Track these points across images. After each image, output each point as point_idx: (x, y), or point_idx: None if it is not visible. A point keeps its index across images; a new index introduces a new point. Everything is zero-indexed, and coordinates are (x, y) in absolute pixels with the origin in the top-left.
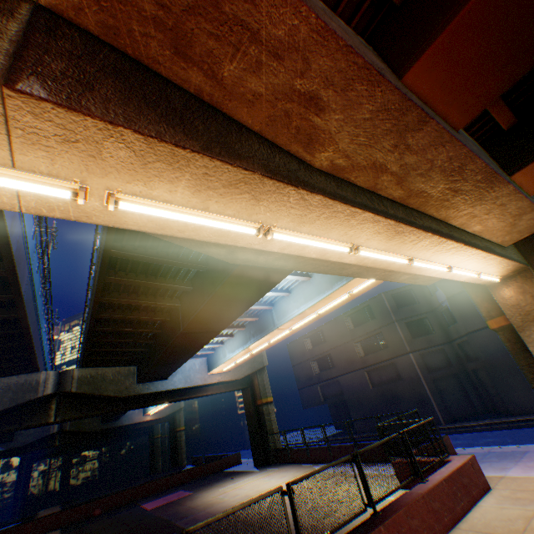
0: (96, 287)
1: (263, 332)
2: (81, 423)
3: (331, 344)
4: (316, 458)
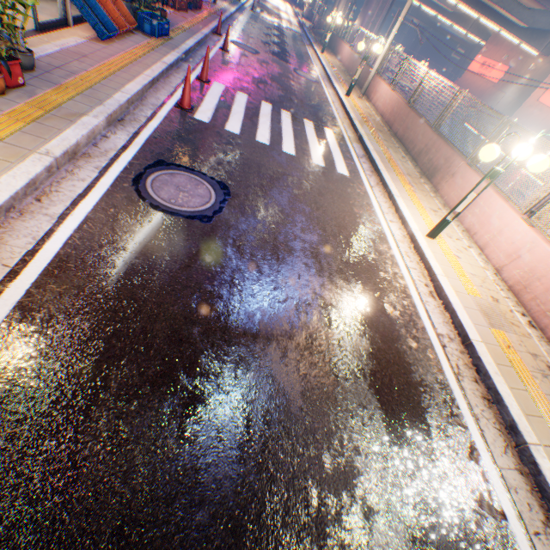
0: None
1: None
2: None
3: None
4: None
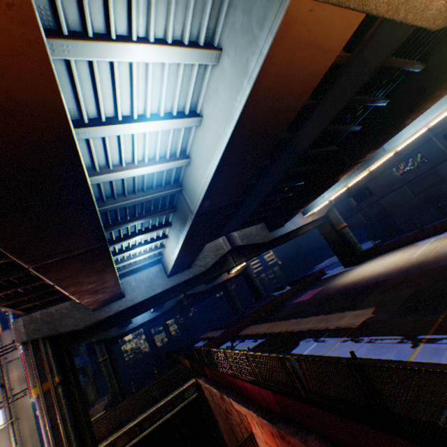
0: (308, 143)
1: (370, 162)
2: (194, 288)
3: (366, 179)
4: (409, 241)
